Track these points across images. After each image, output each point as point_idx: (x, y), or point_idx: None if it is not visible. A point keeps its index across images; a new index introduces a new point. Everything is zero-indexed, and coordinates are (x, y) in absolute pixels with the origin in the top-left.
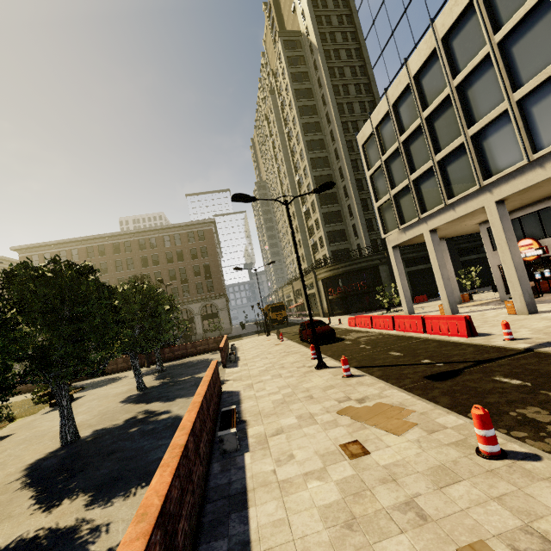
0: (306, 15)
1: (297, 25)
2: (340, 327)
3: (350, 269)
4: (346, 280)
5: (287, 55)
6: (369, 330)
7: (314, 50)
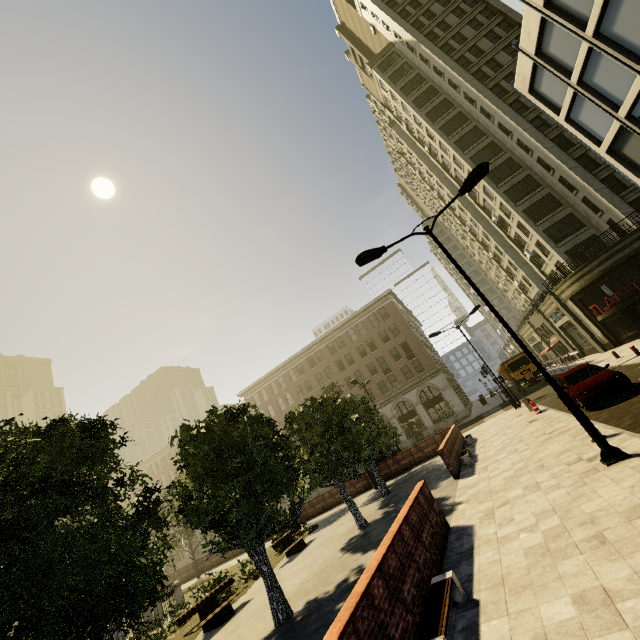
0: (388, 22)
1: (384, 41)
2: (639, 361)
3: (614, 263)
4: (615, 282)
5: (388, 76)
6: None
7: (414, 46)
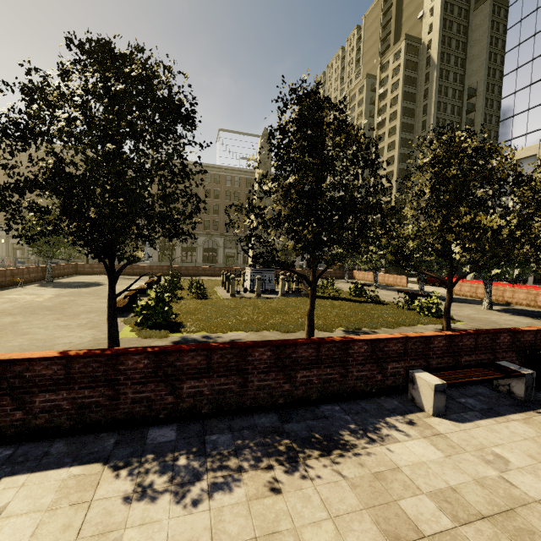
0: (435, 30)
1: (419, 31)
2: None
3: None
4: None
5: (407, 58)
6: None
7: (432, 64)
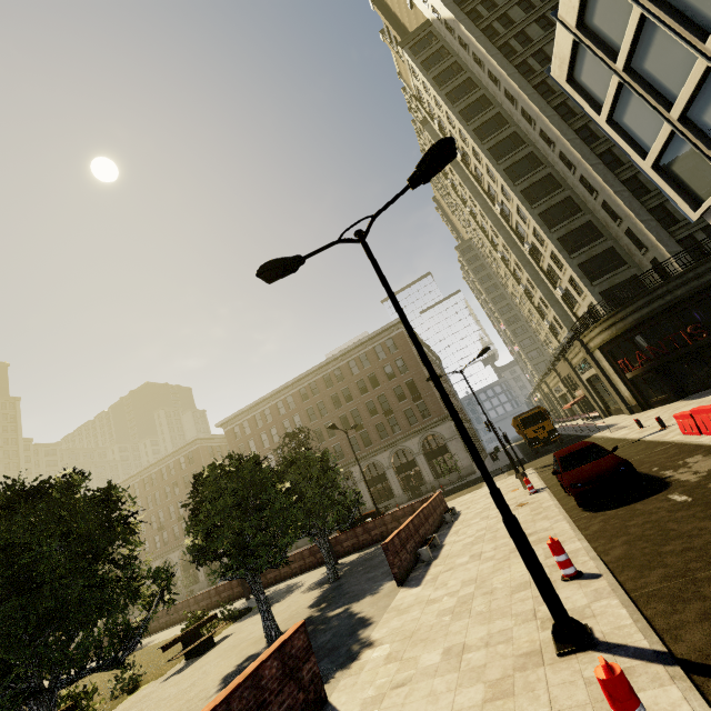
0: None
1: (421, 18)
2: (661, 440)
3: (651, 312)
4: (650, 333)
5: (421, 61)
6: None
7: (452, 25)
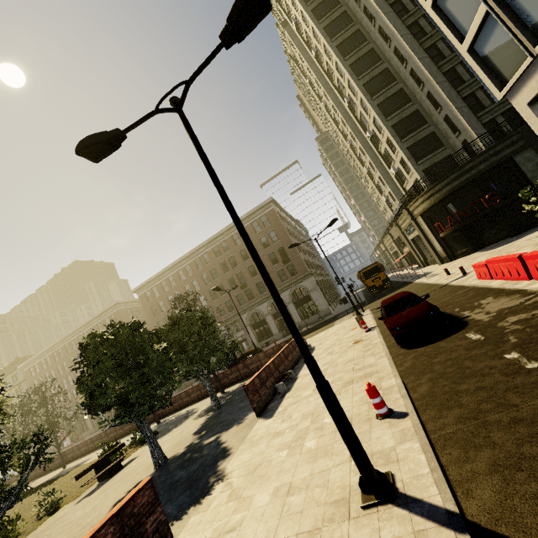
0: None
1: None
2: (463, 284)
3: (460, 184)
4: (459, 201)
5: None
6: (525, 285)
7: None
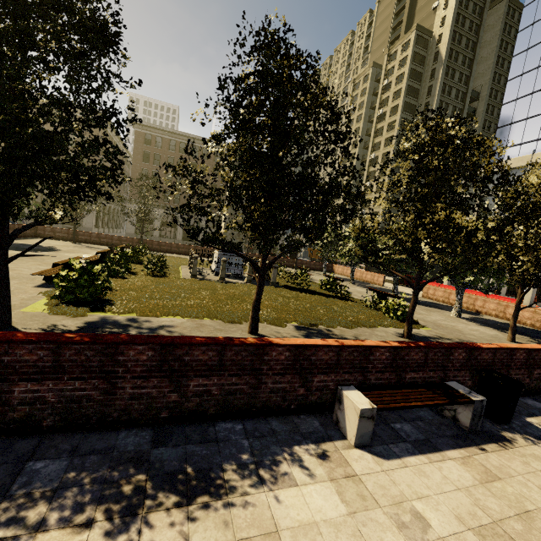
0: (447, 24)
1: (431, 23)
2: None
3: None
4: None
5: (415, 50)
6: None
7: (439, 60)
